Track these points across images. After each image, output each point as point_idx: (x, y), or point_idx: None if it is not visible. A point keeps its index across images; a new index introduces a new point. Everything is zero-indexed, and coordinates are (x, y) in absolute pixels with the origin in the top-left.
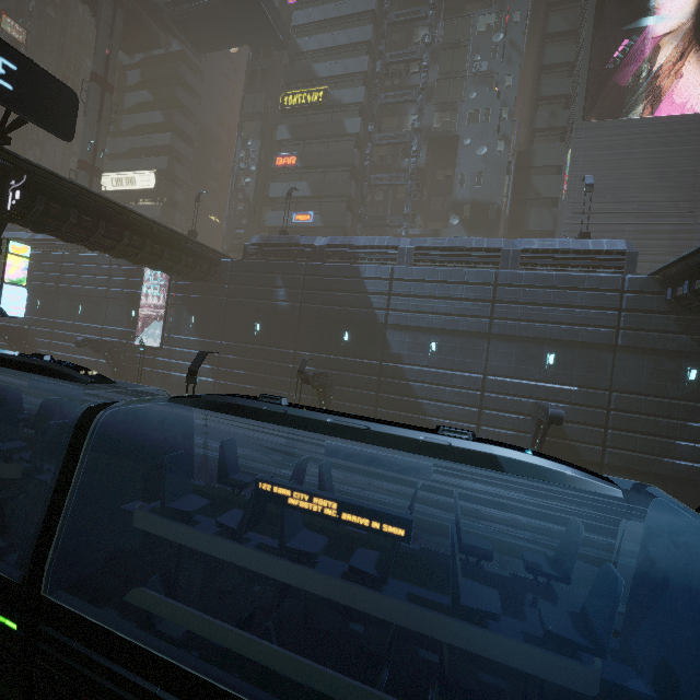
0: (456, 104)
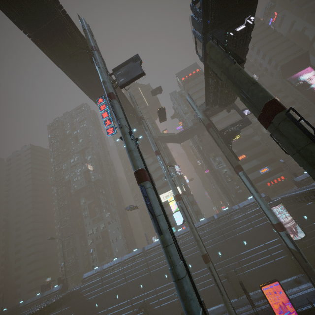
0: None
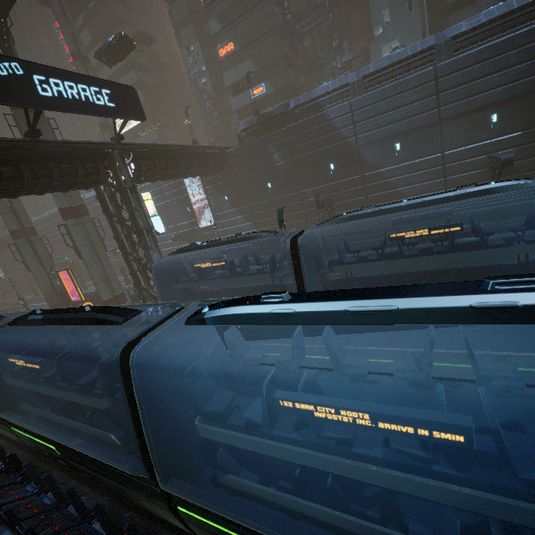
0: None
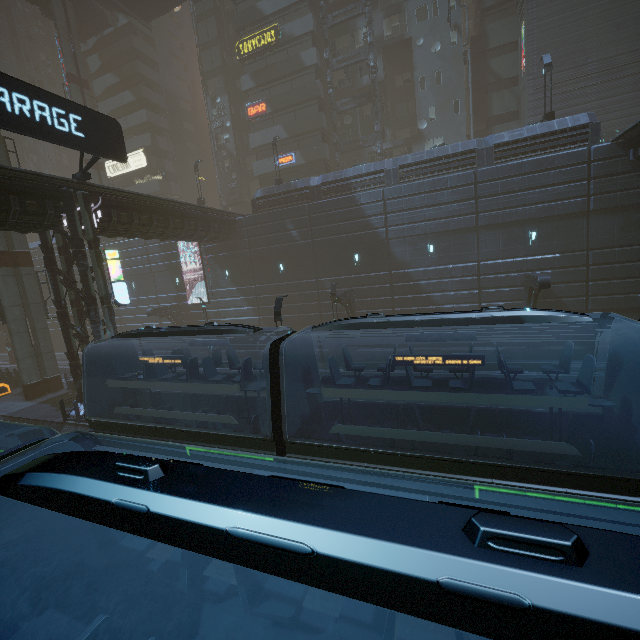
0: (402, 4)
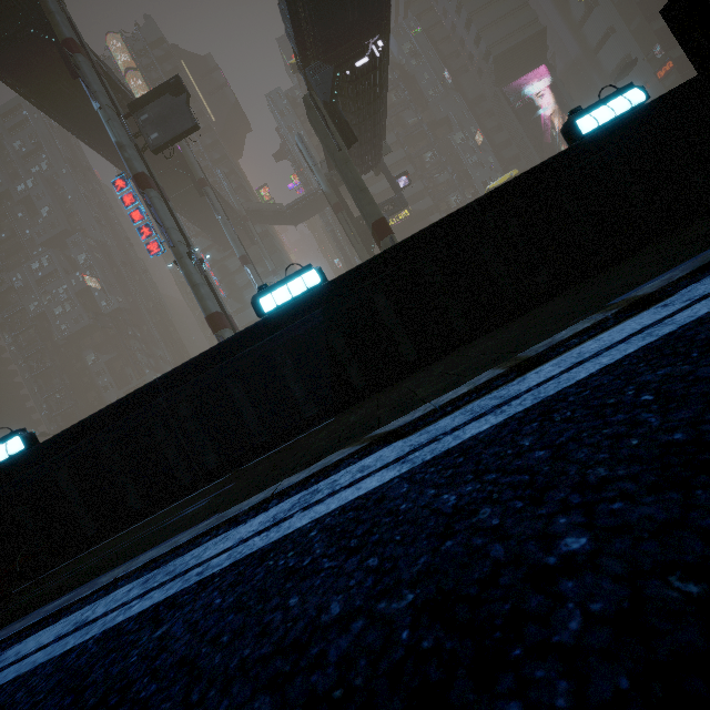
0: (472, 182)
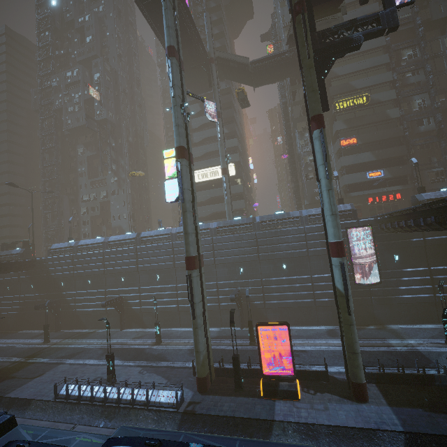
0: (446, 89)
